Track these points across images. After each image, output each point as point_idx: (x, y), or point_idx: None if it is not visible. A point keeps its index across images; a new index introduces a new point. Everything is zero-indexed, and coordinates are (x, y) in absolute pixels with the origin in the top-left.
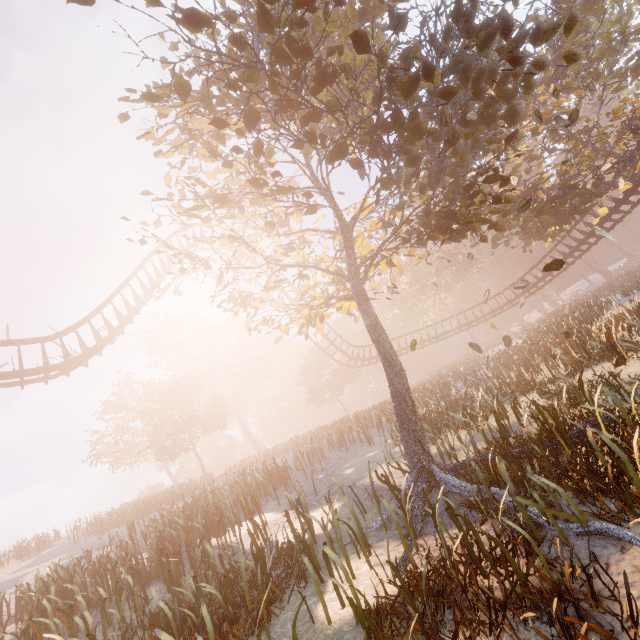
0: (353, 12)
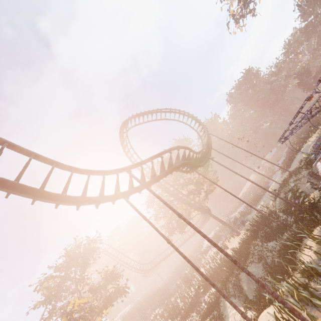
0: (74, 262)
